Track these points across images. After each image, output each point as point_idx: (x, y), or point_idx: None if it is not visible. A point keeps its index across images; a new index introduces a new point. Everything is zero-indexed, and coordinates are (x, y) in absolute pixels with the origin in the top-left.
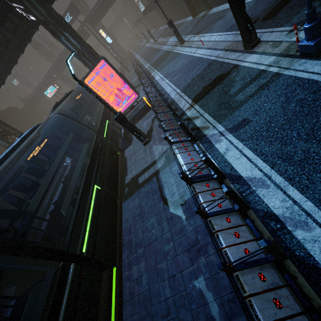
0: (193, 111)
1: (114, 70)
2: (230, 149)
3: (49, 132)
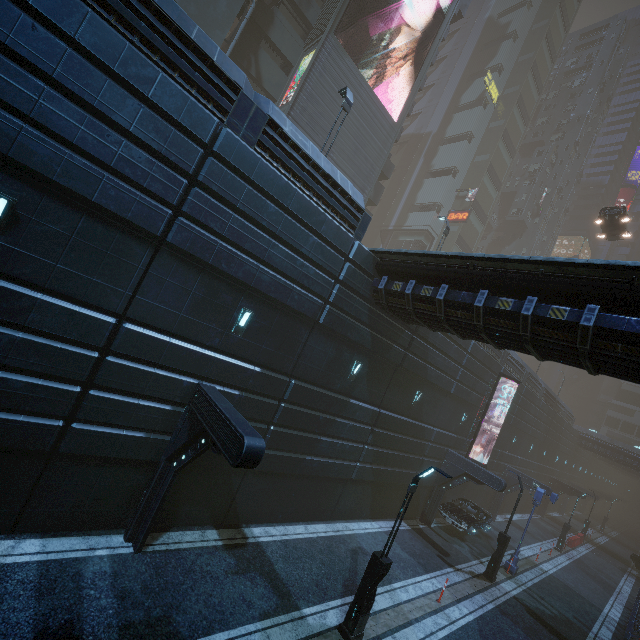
0: None
1: None
2: (603, 634)
3: None
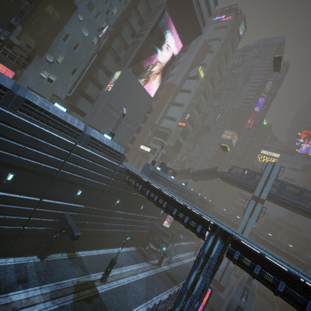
0: (181, 285)
1: None
2: None
3: None
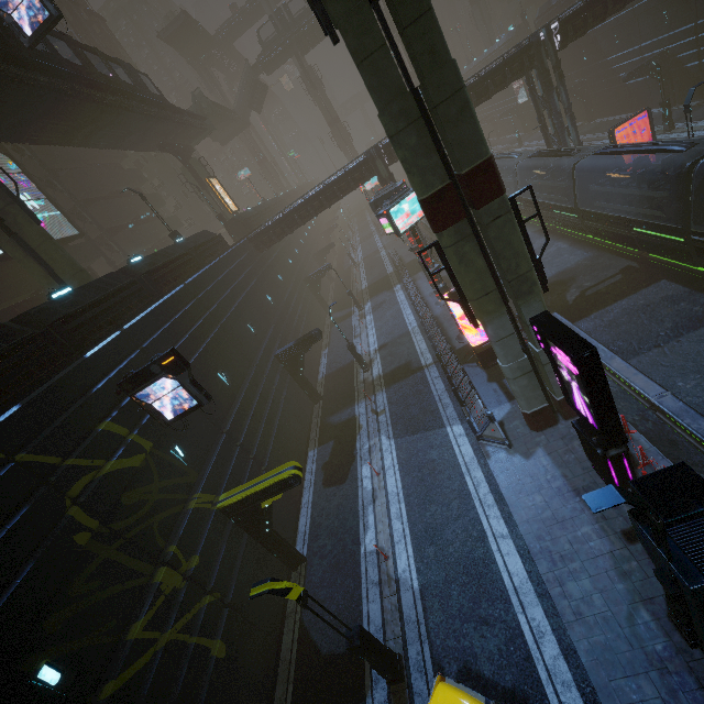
0: None
1: (651, 125)
2: None
3: (586, 166)
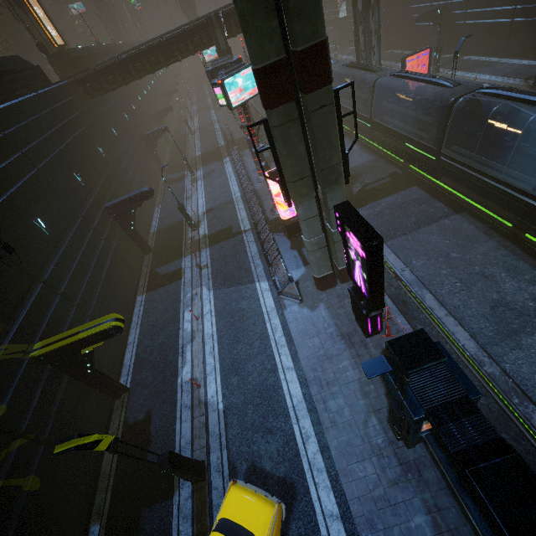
0: None
1: (429, 62)
2: None
3: (383, 84)
